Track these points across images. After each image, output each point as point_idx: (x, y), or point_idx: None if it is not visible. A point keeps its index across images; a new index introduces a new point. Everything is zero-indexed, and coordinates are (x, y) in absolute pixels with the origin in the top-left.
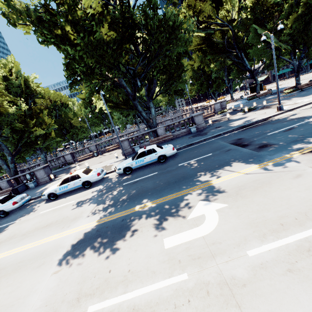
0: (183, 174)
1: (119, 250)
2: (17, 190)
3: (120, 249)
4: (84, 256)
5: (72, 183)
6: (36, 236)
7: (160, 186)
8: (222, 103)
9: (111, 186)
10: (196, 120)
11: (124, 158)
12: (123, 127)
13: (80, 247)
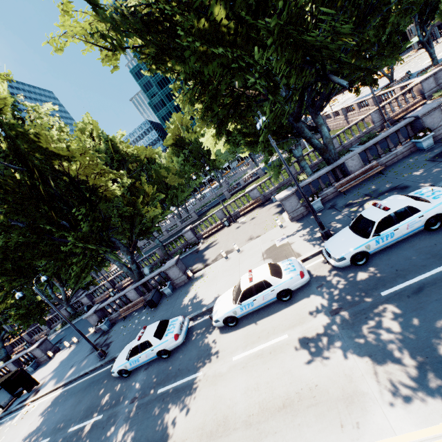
0: None
1: None
2: (153, 302)
3: None
4: None
5: (260, 297)
6: (285, 438)
7: None
8: (437, 74)
9: (350, 299)
10: (426, 122)
11: (298, 226)
12: (276, 173)
13: None
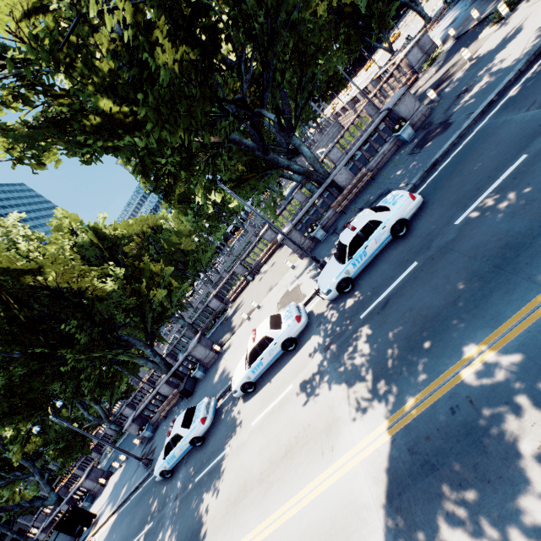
0: (496, 240)
1: (540, 510)
2: (187, 391)
3: (536, 505)
4: (445, 534)
5: (266, 354)
6: (285, 481)
7: (462, 293)
8: (420, 41)
9: (338, 330)
10: (400, 111)
11: (307, 262)
12: (272, 211)
13: (410, 506)
